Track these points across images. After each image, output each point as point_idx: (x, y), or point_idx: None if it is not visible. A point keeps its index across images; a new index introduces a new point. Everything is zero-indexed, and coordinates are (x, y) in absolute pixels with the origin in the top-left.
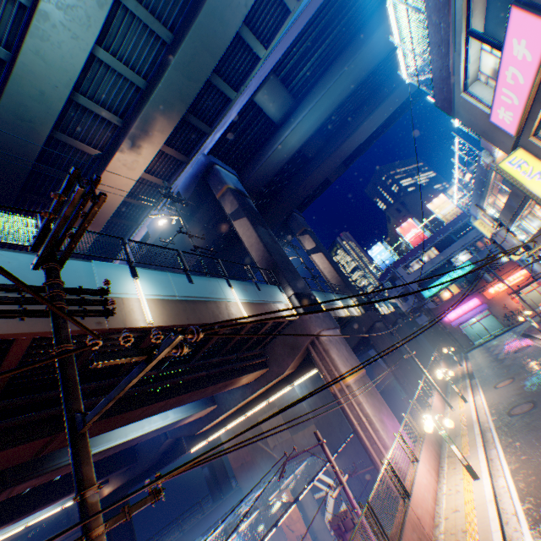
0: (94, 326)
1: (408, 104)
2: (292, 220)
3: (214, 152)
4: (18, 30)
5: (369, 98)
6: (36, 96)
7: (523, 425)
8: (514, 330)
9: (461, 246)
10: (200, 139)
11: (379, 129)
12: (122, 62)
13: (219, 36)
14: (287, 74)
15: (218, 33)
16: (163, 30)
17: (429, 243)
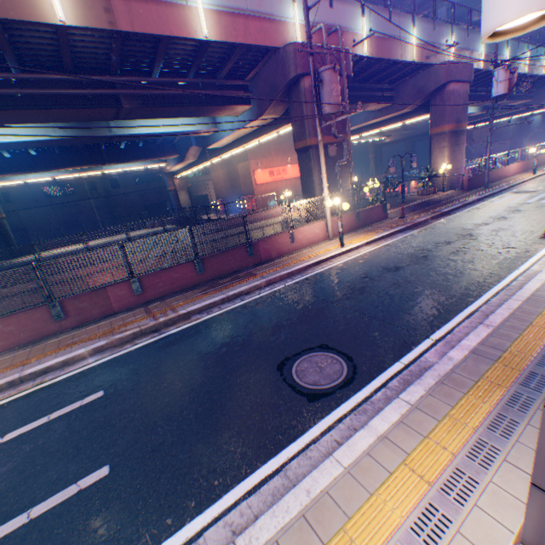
0: (535, 75)
1: None
2: None
3: None
4: None
5: None
6: None
7: None
8: None
9: None
10: None
11: None
12: None
13: None
14: None
15: None
16: None
17: None
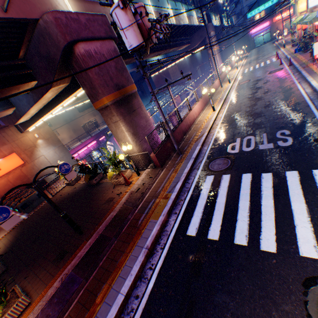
0: (183, 24)
1: None
2: None
3: None
4: None
5: None
6: None
7: (251, 63)
8: (272, 41)
9: None
10: None
11: None
12: None
13: None
14: None
15: None
16: None
17: None
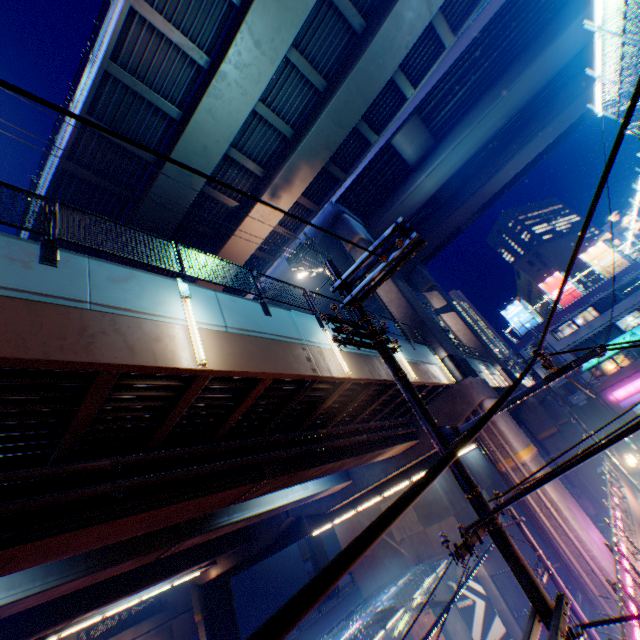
0: (311, 372)
1: (562, 136)
2: (416, 274)
3: (341, 200)
4: (190, 91)
5: (517, 133)
6: (199, 152)
7: None
8: None
9: (629, 306)
10: (332, 187)
11: (524, 167)
12: (273, 113)
13: (374, 81)
14: (429, 113)
15: (374, 77)
16: (318, 78)
17: (585, 301)
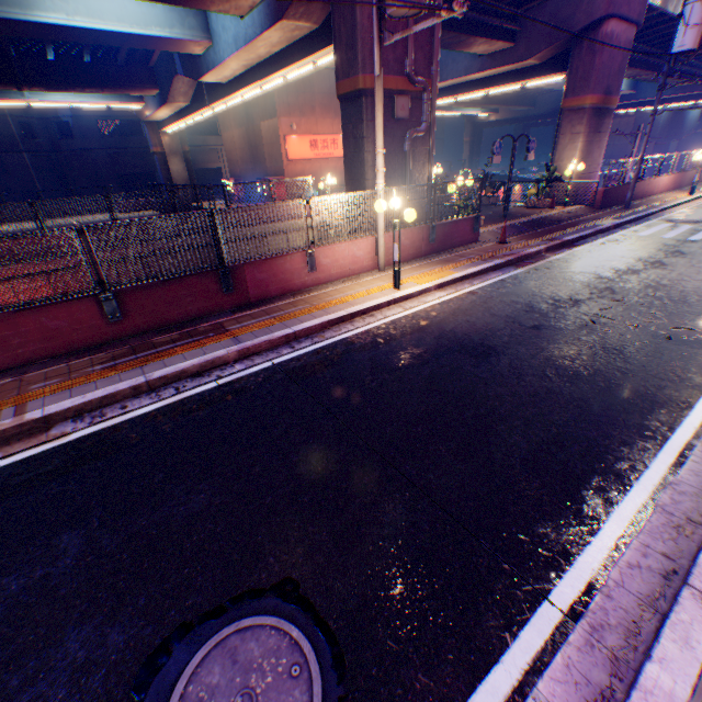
0: None
1: None
2: None
3: None
4: None
5: None
6: None
7: None
8: None
9: None
10: None
11: None
12: None
13: None
14: None
15: None
16: None
17: None
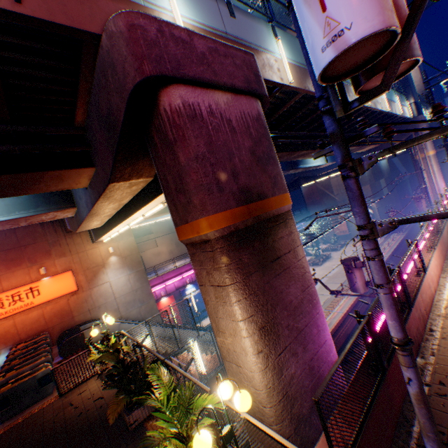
0: (380, 109)
1: None
2: None
3: None
4: None
5: None
6: None
7: None
8: None
9: None
10: None
11: None
12: None
13: None
14: None
15: None
16: None
17: None
